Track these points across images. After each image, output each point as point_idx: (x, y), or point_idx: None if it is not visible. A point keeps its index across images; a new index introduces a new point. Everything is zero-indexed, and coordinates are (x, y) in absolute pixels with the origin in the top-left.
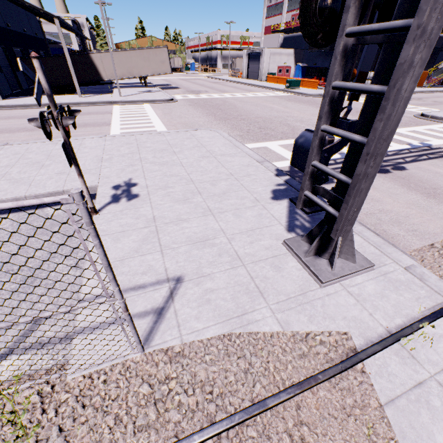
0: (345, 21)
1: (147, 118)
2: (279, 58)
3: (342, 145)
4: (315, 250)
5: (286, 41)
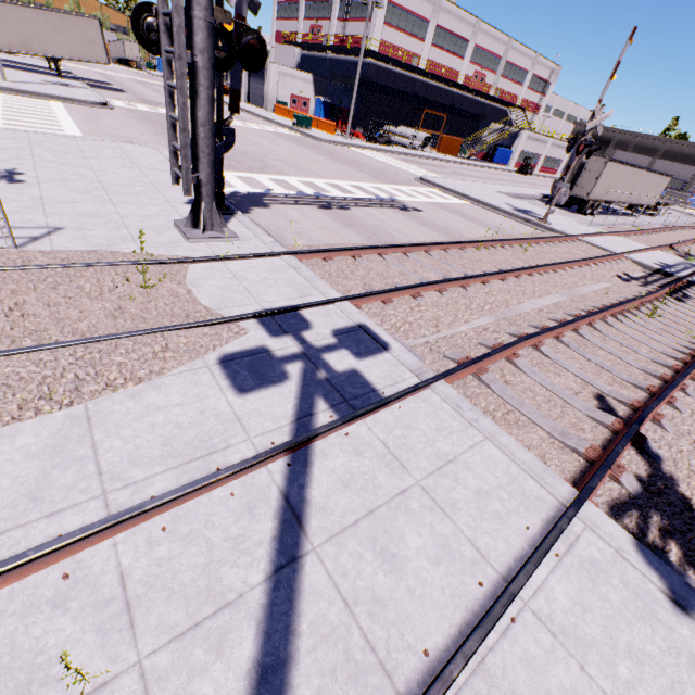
0: (162, 43)
1: (53, 120)
2: (292, 83)
3: (226, 148)
4: (193, 223)
5: (305, 60)
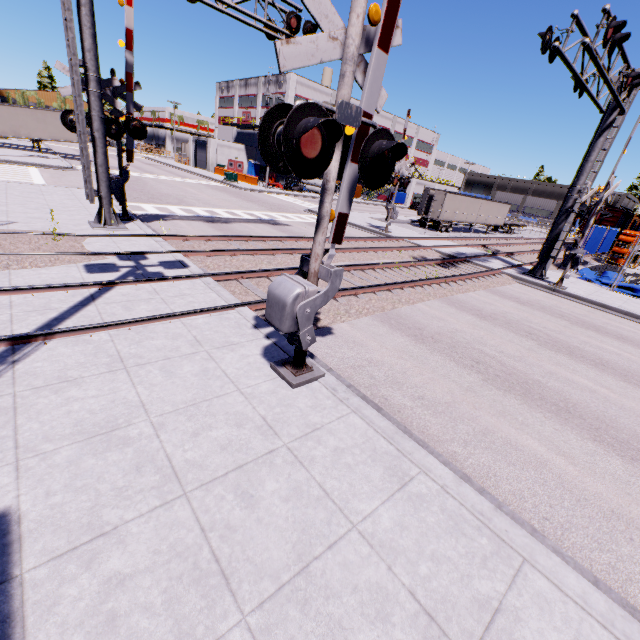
0: (77, 127)
1: (28, 177)
2: (228, 151)
3: (125, 181)
4: (99, 221)
5: (240, 136)
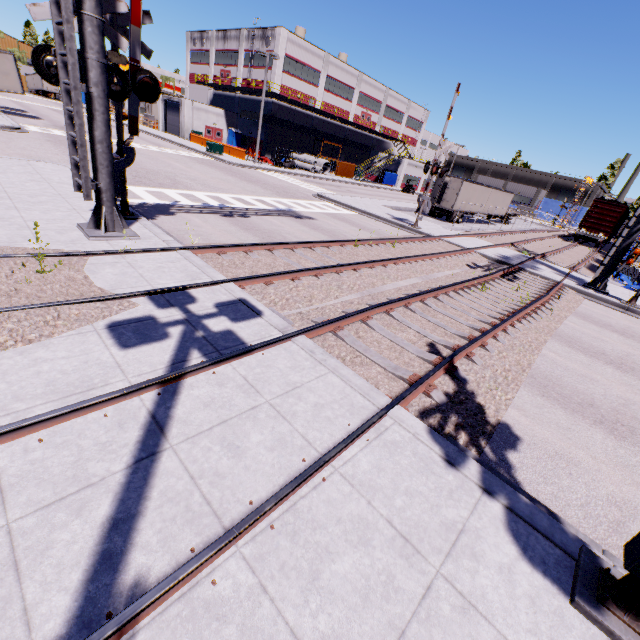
0: (60, 76)
1: None
2: (206, 116)
3: (127, 163)
4: (95, 225)
5: (217, 98)
